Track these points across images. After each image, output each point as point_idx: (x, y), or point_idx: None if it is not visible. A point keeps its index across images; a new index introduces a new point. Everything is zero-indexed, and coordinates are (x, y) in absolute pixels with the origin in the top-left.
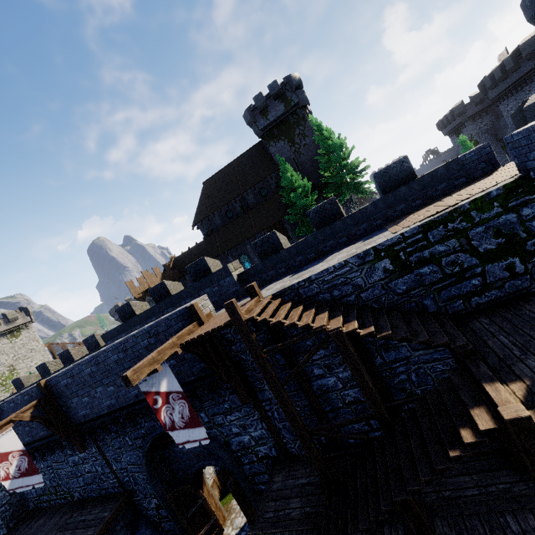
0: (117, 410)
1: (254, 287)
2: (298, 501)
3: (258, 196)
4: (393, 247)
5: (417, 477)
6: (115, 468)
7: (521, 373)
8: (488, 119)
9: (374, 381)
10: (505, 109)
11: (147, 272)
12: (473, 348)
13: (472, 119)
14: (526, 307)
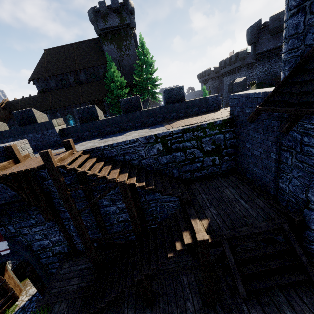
0: None
1: (70, 143)
2: (76, 279)
3: (89, 77)
4: (165, 137)
5: (149, 267)
6: None
7: (207, 215)
8: (218, 82)
9: (138, 210)
10: (225, 80)
11: None
12: (190, 199)
13: (212, 79)
14: (215, 181)
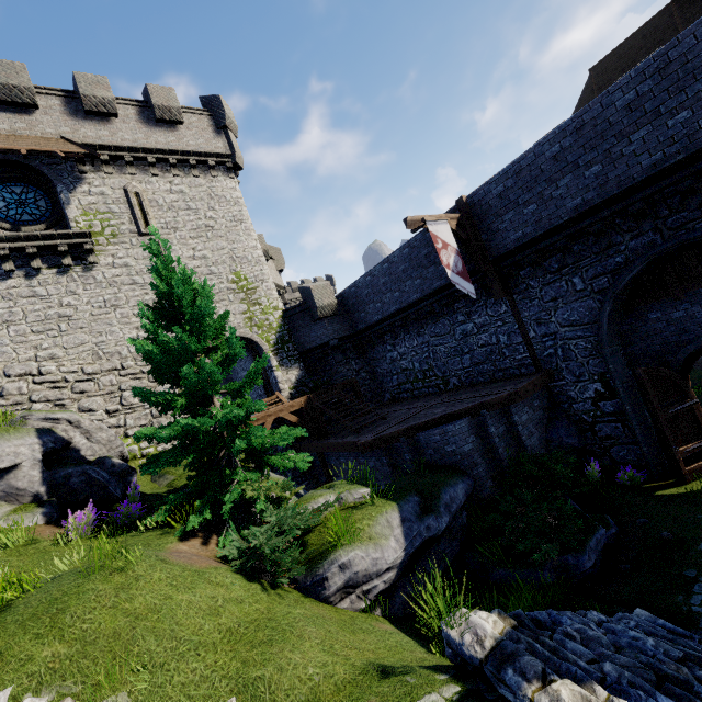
0: (589, 214)
1: None
2: None
3: None
4: None
5: None
6: (533, 335)
7: None
8: None
9: None
10: None
11: None
12: None
13: None
14: None
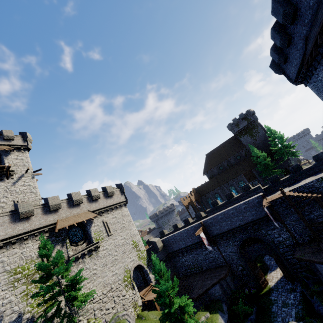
0: (230, 230)
1: (282, 189)
2: (308, 249)
3: (236, 159)
4: None
5: None
6: (224, 255)
7: None
8: None
9: None
10: None
11: (190, 194)
12: None
13: None
14: None
